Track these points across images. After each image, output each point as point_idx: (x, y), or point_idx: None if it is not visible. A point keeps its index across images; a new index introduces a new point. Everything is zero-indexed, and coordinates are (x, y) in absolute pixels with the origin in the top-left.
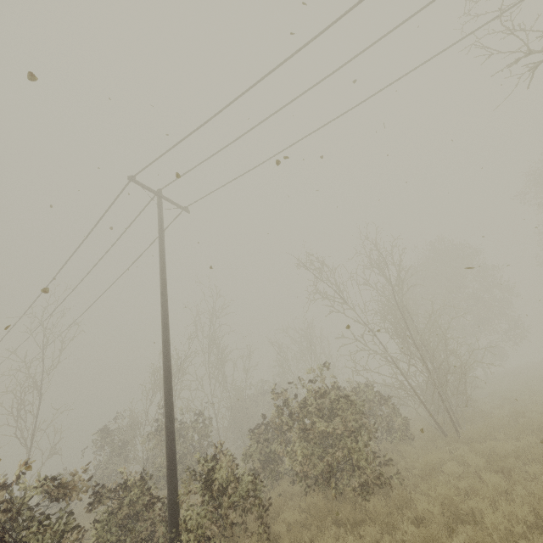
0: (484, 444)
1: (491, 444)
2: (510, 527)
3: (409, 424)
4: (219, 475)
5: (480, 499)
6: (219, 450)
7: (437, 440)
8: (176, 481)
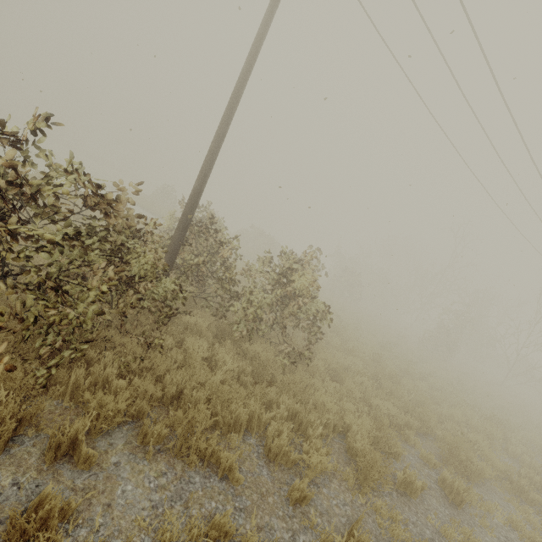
0: None
1: None
2: None
3: None
4: None
5: None
6: None
7: None
8: None
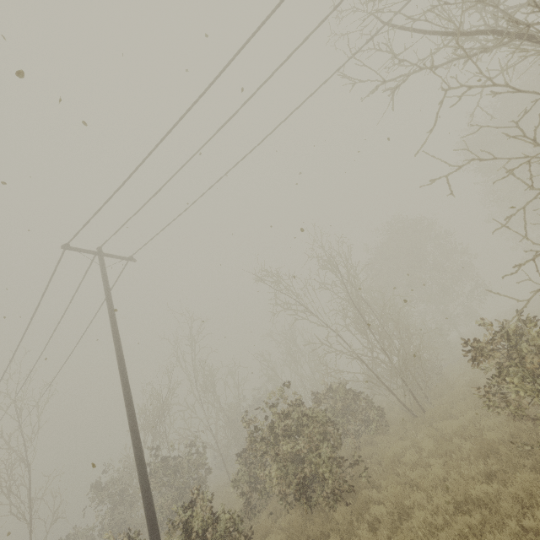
0: (439, 424)
1: (445, 423)
2: (433, 520)
3: (383, 412)
4: (196, 522)
5: (418, 493)
6: (196, 494)
7: (406, 424)
8: (158, 537)
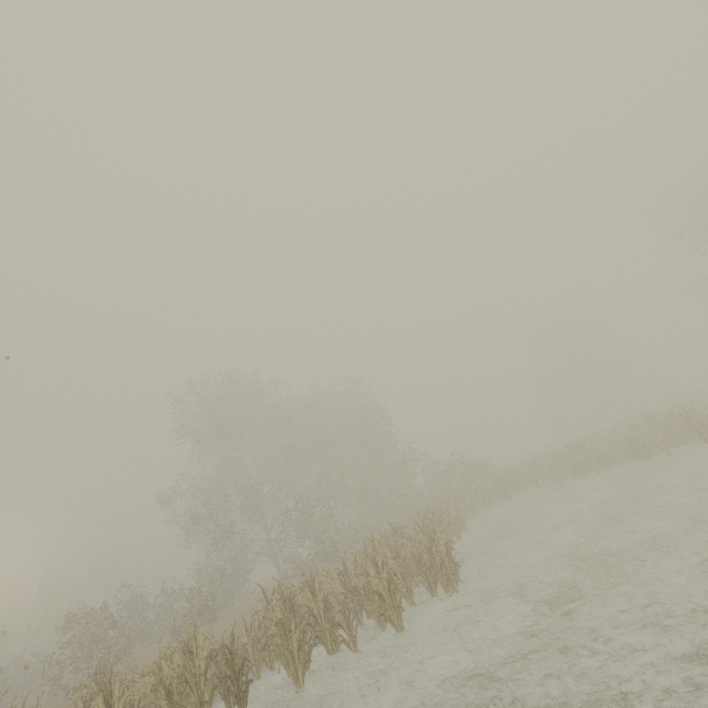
0: None
1: None
2: None
3: None
4: None
5: None
6: None
7: None
8: None
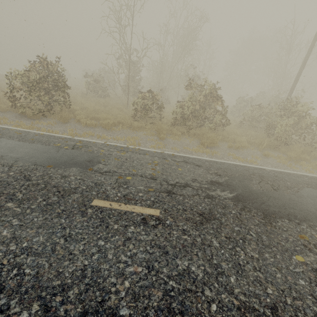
0: None
1: None
2: None
3: None
4: None
5: None
6: None
7: None
8: None
